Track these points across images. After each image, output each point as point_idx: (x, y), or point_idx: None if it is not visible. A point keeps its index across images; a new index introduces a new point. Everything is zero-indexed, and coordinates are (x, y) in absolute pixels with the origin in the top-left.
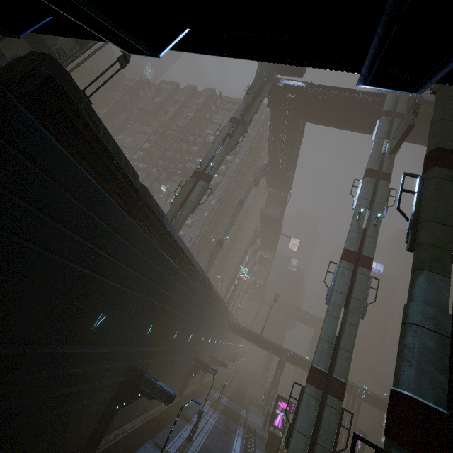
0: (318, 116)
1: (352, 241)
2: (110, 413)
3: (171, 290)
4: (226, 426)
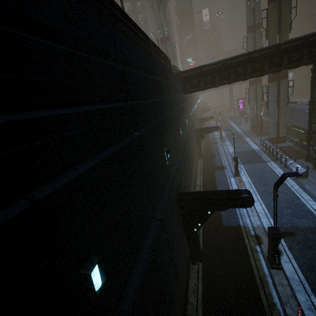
0: None
1: (249, 20)
2: None
3: (193, 94)
4: (223, 121)
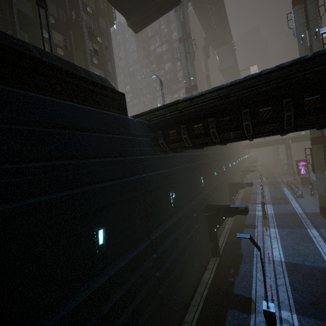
0: None
1: None
2: (231, 200)
3: (222, 150)
4: (275, 187)
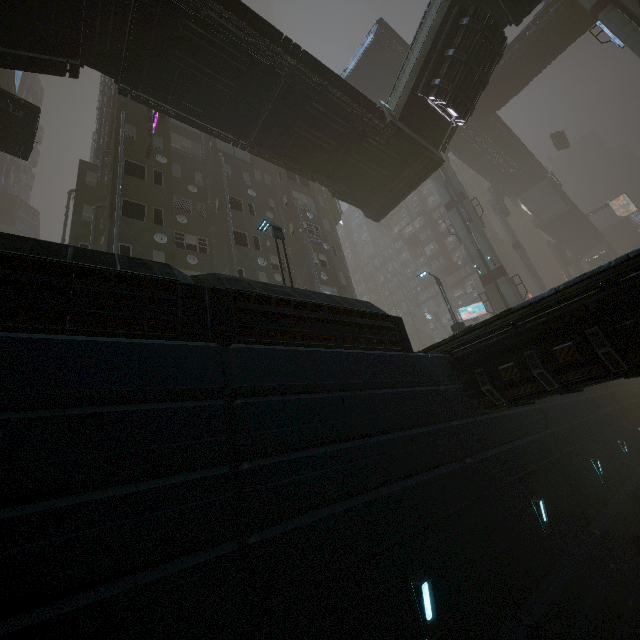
0: (505, 95)
1: None
2: None
3: (615, 385)
4: None
